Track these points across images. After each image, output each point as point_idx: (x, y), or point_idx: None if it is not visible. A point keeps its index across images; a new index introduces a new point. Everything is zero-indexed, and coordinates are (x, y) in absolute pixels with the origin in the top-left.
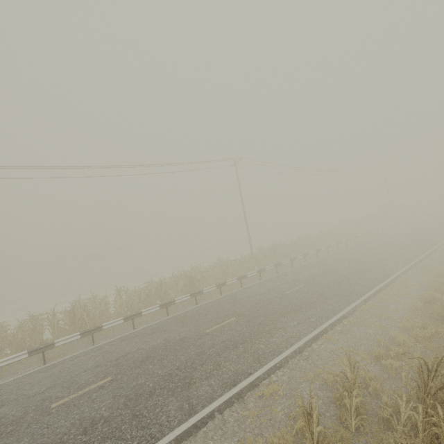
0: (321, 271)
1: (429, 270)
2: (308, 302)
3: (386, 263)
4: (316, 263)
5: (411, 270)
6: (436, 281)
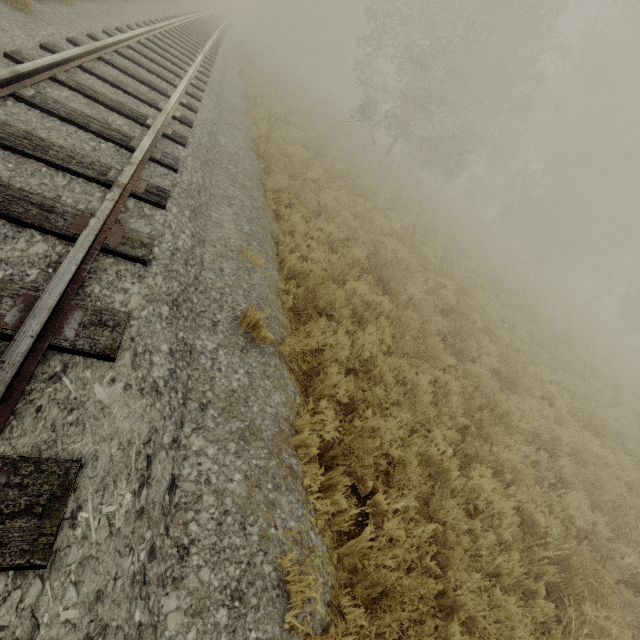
0: None
1: None
2: None
3: None
4: None
5: None
6: None
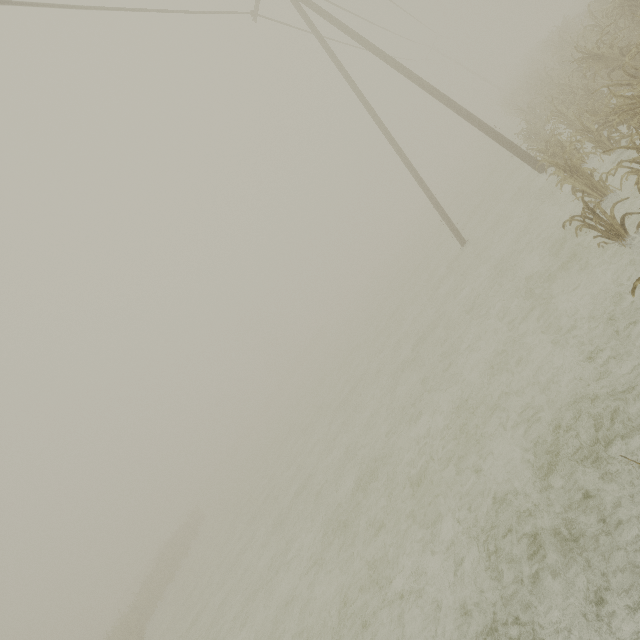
0: None
1: None
2: None
3: None
4: None
5: None
6: None
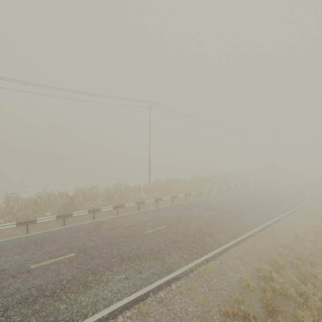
0: (190, 214)
1: (279, 234)
2: (155, 250)
3: (247, 218)
4: (192, 204)
5: (265, 230)
6: (280, 251)
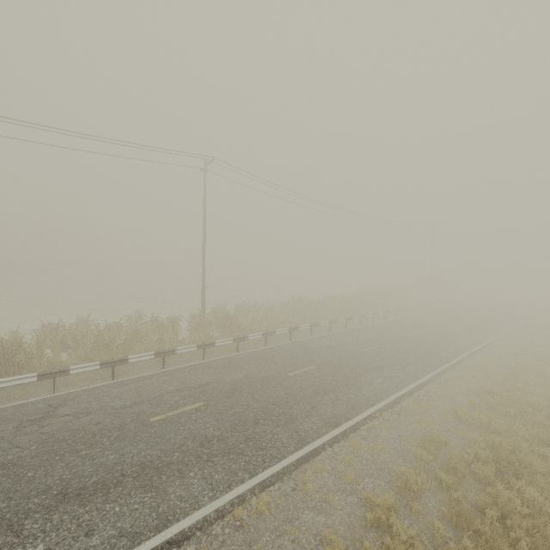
0: (264, 374)
1: (425, 412)
2: (153, 464)
3: (371, 380)
4: (274, 353)
5: (401, 403)
6: (419, 454)
